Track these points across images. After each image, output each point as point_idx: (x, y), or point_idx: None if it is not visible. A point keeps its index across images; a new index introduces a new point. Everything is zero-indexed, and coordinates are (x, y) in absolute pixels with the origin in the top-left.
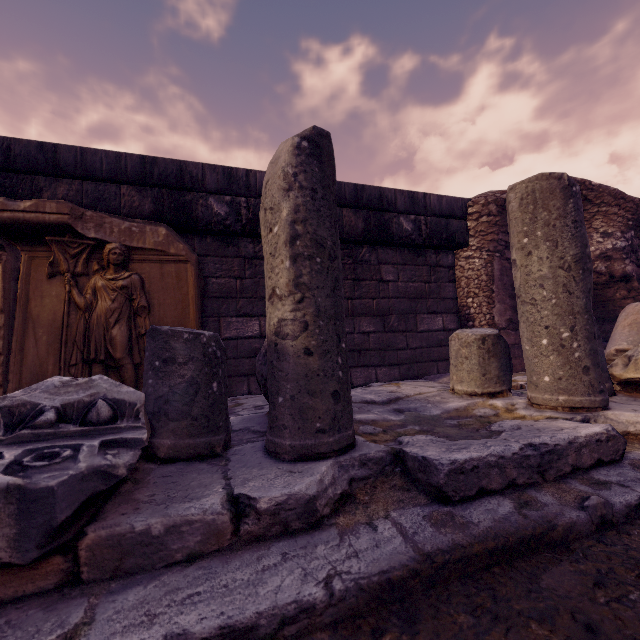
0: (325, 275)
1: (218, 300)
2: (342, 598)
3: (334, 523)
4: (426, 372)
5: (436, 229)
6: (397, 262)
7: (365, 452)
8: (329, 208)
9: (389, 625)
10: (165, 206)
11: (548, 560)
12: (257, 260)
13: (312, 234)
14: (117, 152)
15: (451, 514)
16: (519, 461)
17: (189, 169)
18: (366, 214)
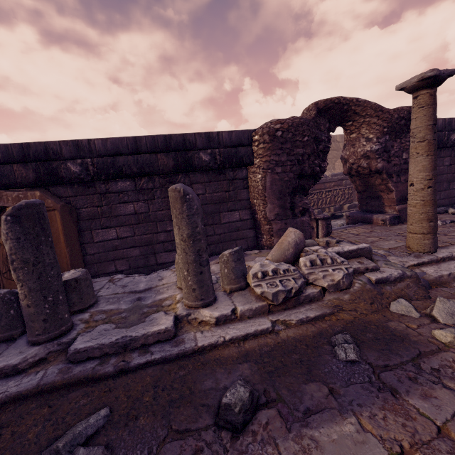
0: (31, 274)
1: (89, 221)
2: (0, 399)
3: (27, 371)
4: (228, 247)
5: (228, 156)
6: (204, 181)
7: (61, 340)
8: (30, 242)
9: (11, 407)
10: (42, 173)
11: (84, 386)
12: (108, 194)
13: (21, 258)
14: (5, 144)
15: (70, 368)
16: (112, 345)
17: (51, 147)
18: (174, 155)
